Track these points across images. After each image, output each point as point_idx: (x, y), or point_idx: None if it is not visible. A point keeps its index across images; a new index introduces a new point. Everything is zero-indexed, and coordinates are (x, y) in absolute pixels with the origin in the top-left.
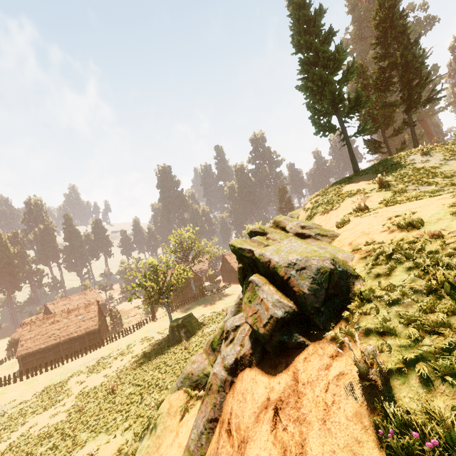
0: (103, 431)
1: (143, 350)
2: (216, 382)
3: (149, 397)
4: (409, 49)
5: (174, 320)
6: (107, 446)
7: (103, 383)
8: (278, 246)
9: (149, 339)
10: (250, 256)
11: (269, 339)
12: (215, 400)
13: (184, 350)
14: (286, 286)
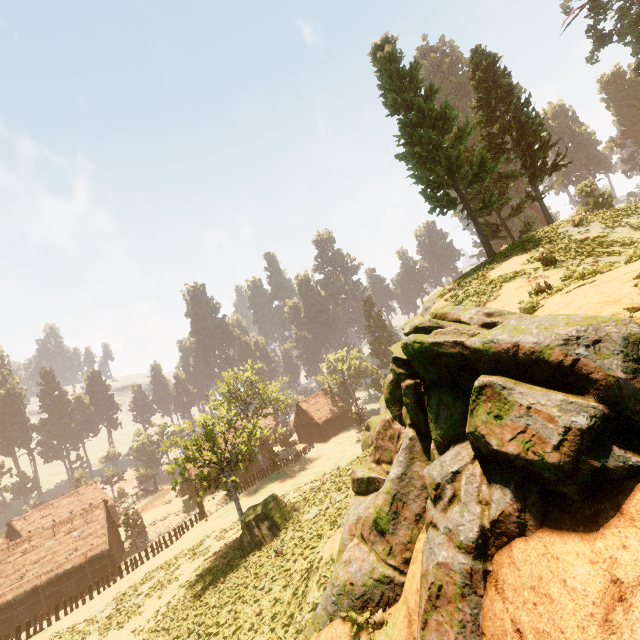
0: None
1: (196, 571)
2: (453, 580)
3: None
4: (520, 110)
5: (249, 510)
6: None
7: None
8: (507, 326)
9: (202, 551)
10: (457, 352)
11: (573, 470)
12: (461, 615)
13: (276, 556)
14: (570, 376)
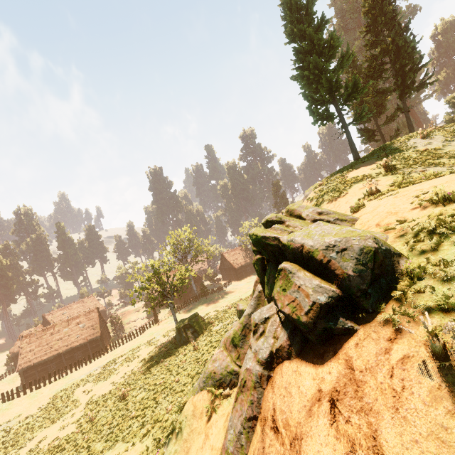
0: (120, 439)
1: (149, 353)
2: (251, 378)
3: (164, 400)
4: (399, 35)
5: (180, 321)
6: (126, 454)
7: (112, 390)
8: (306, 230)
9: (154, 342)
10: (276, 244)
11: (313, 327)
12: (252, 397)
13: (194, 350)
14: (326, 269)
